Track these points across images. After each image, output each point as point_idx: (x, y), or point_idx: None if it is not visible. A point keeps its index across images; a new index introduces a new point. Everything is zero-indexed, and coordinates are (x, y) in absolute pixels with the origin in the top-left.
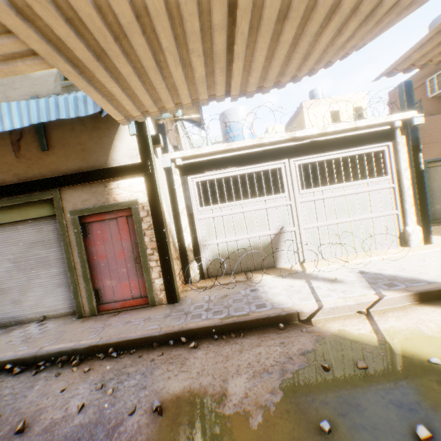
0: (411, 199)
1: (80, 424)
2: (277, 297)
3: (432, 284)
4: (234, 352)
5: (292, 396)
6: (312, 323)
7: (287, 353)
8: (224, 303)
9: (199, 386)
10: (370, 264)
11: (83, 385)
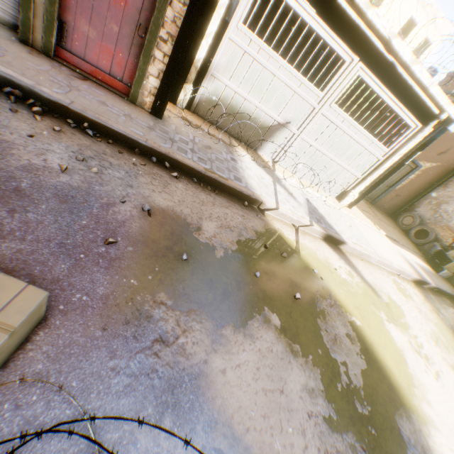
0: (376, 176)
1: (69, 184)
2: (251, 180)
3: (337, 235)
4: (209, 202)
5: (243, 251)
6: (265, 214)
7: (245, 224)
8: (208, 154)
9: (180, 212)
10: (314, 198)
11: (57, 145)
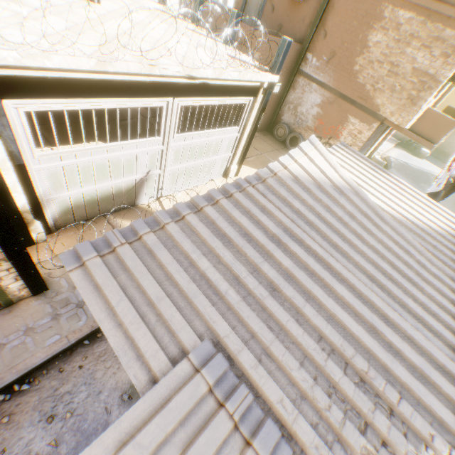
0: (242, 147)
1: (71, 448)
2: None
3: None
4: None
5: None
6: None
7: None
8: None
9: None
10: None
11: (26, 431)
